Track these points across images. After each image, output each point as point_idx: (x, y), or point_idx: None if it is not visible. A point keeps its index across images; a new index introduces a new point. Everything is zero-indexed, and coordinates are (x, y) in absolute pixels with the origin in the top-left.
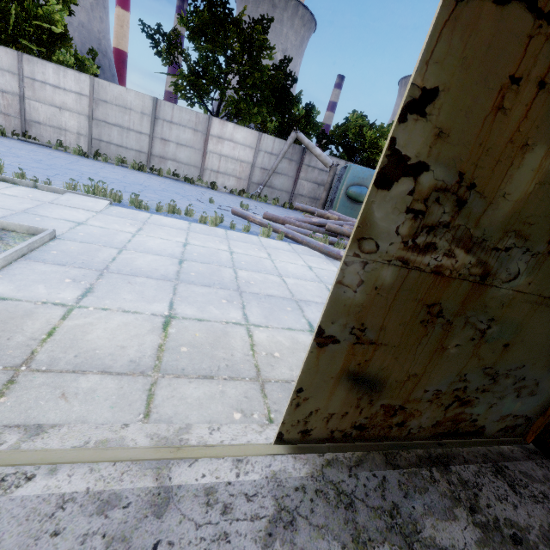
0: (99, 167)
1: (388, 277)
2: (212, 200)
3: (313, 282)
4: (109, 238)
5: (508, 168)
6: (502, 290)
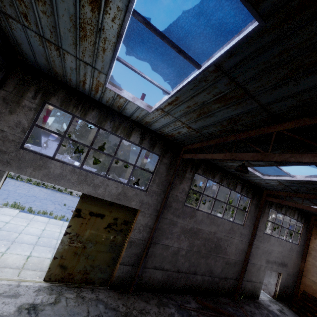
0: (17, 185)
1: (66, 247)
2: (65, 204)
3: None
4: (16, 229)
5: (84, 232)
6: (89, 249)
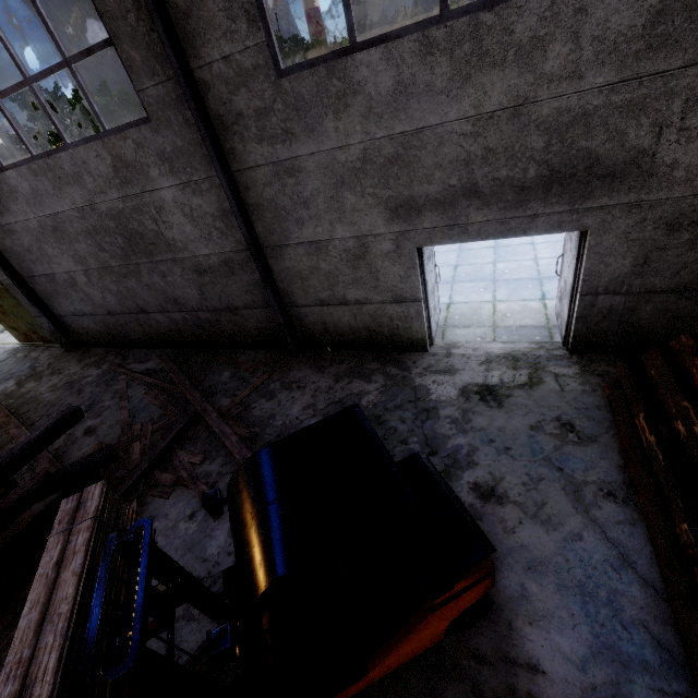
0: None
1: None
2: None
3: None
4: None
5: None
6: (5, 306)
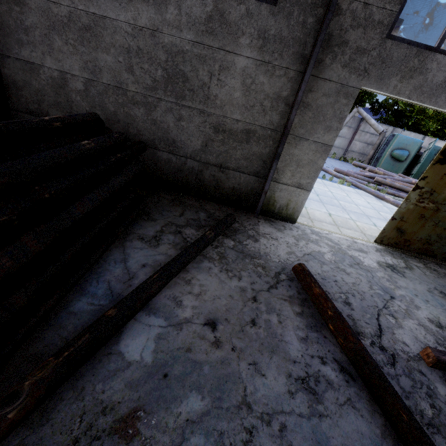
0: None
1: (411, 207)
2: None
3: (371, 209)
4: None
5: (444, 188)
6: (443, 213)
